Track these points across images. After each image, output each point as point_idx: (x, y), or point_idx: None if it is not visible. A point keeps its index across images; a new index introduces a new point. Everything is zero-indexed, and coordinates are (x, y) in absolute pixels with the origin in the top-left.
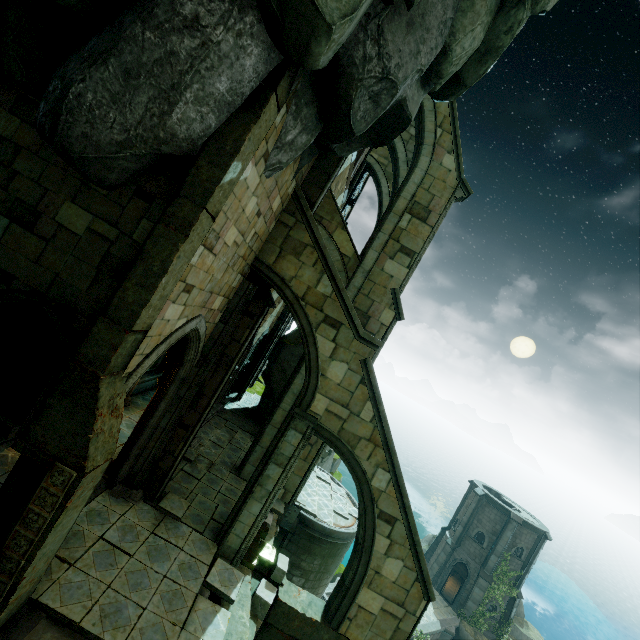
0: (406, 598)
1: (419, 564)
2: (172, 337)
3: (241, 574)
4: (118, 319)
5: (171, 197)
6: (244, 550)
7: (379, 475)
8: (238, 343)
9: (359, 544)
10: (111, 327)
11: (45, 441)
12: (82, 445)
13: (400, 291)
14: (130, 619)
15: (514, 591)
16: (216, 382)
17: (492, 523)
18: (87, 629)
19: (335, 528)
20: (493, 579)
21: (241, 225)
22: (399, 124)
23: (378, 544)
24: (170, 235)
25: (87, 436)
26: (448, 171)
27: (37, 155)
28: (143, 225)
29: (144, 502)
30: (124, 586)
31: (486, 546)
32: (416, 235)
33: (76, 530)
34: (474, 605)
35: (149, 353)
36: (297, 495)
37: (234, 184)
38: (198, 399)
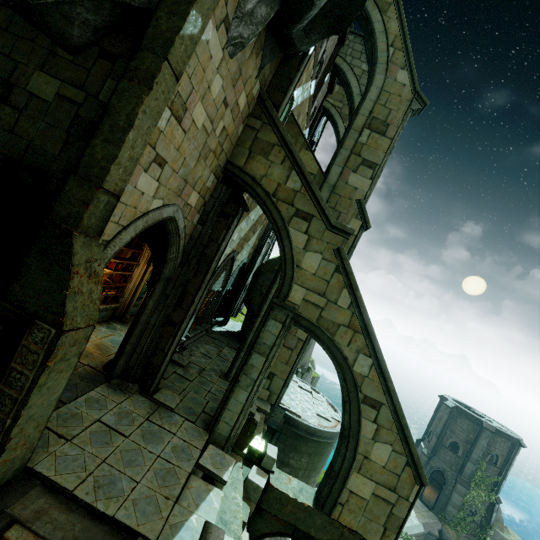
0: (397, 483)
1: (408, 448)
2: (149, 216)
3: (232, 459)
4: (88, 177)
5: (133, 52)
6: (234, 438)
7: (360, 360)
8: (216, 243)
9: (345, 430)
10: (82, 184)
11: (24, 300)
12: (59, 302)
13: (365, 202)
14: (123, 491)
15: (493, 496)
16: (198, 281)
17: (465, 433)
18: (80, 497)
19: (319, 427)
20: (471, 485)
21: (208, 107)
22: (357, 0)
23: (365, 429)
24: (134, 89)
25: (63, 293)
26: (403, 86)
27: (7, 31)
28: (108, 85)
29: (140, 395)
30: (118, 462)
31: (461, 454)
32: (376, 148)
33: (75, 412)
34: (454, 510)
35: (126, 226)
36: (281, 397)
37: (196, 45)
38: (183, 298)
